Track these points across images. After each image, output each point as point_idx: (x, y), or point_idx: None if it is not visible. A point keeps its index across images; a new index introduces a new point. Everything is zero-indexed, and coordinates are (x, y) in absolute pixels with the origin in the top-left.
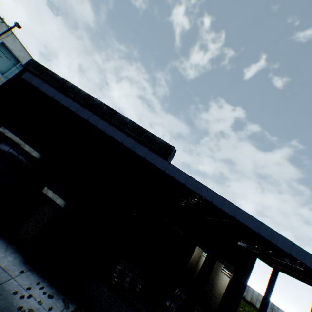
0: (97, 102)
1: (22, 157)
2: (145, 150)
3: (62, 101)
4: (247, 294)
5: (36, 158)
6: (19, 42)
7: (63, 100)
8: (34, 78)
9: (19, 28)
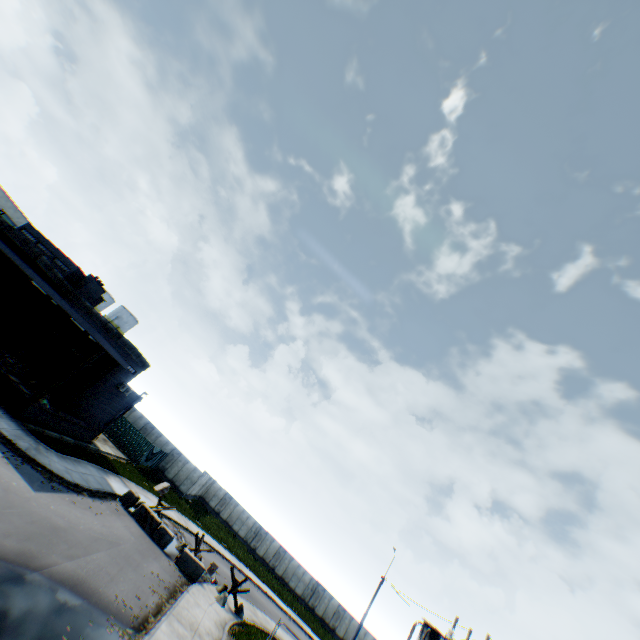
0: (4, 220)
1: None
2: (6, 247)
3: None
4: (281, 564)
5: None
6: None
7: None
8: None
9: None
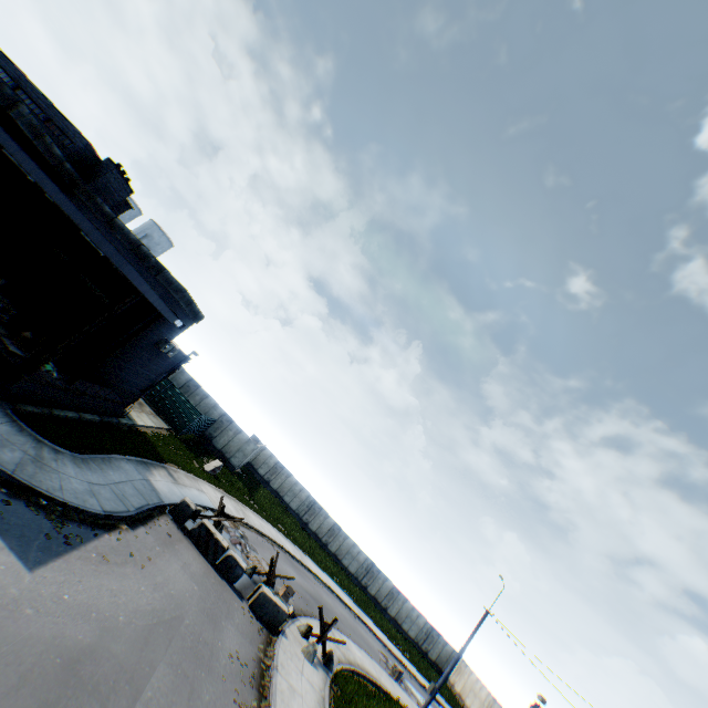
0: None
1: None
2: None
3: None
4: (335, 541)
5: None
6: None
7: None
8: None
9: None
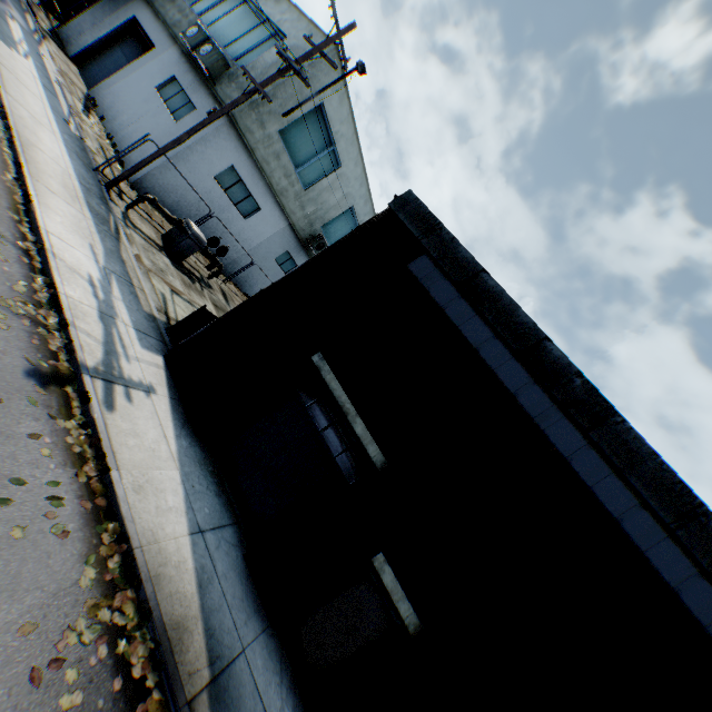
0: (558, 357)
1: (334, 431)
2: None
3: (501, 370)
4: None
5: (362, 448)
6: (348, 103)
7: (504, 367)
8: (438, 279)
9: (360, 73)
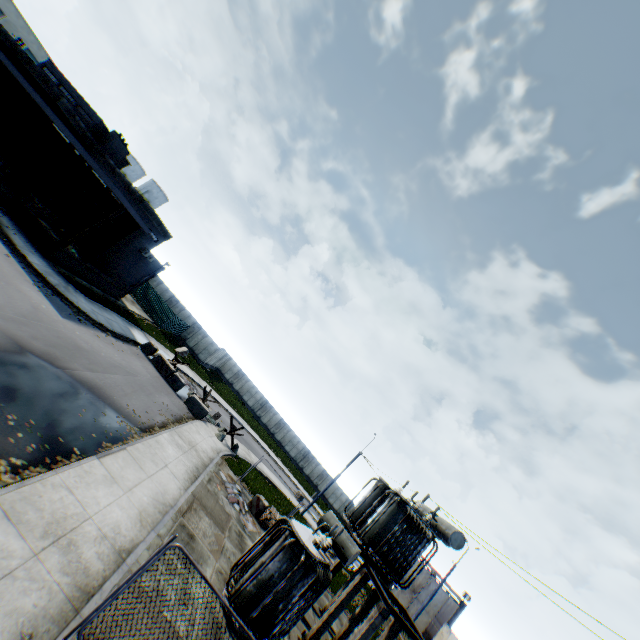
0: (22, 51)
1: None
2: (25, 81)
3: None
4: (280, 432)
5: None
6: None
7: None
8: None
9: None
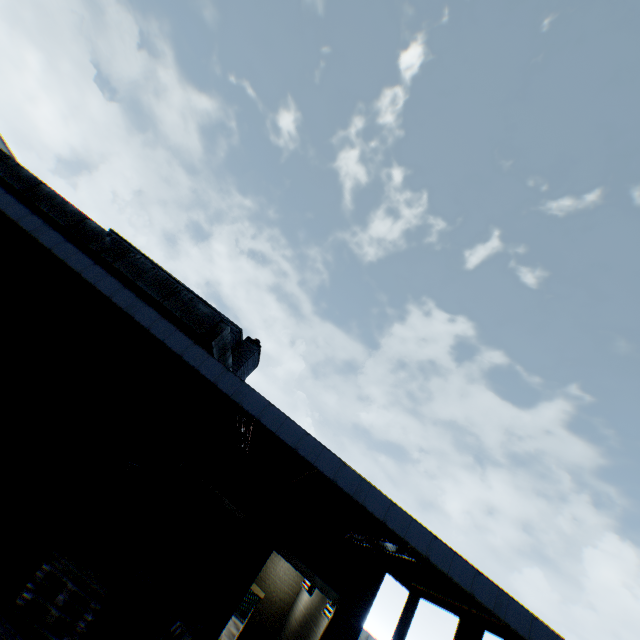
0: (96, 227)
1: None
2: (152, 315)
3: (9, 210)
4: None
5: None
6: None
7: (12, 208)
8: None
9: None
